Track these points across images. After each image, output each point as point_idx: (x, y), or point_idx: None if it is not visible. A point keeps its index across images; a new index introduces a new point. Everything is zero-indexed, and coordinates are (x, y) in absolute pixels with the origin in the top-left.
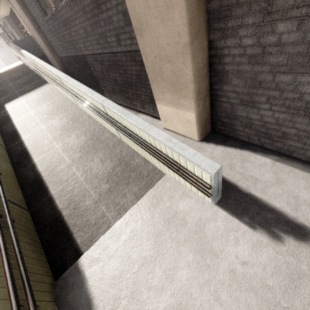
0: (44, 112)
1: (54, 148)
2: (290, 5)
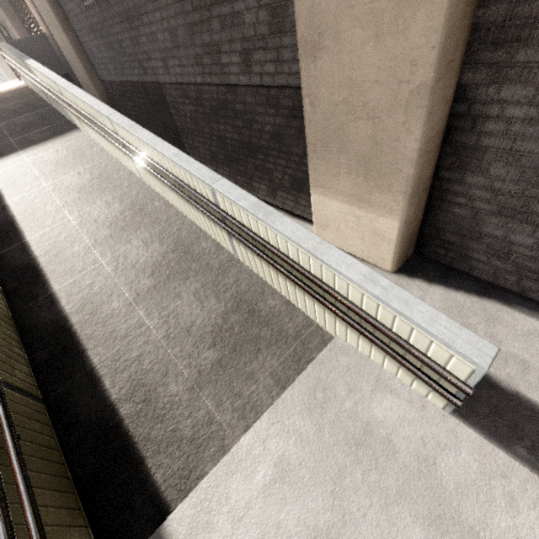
0: (72, 186)
1: (96, 264)
2: None
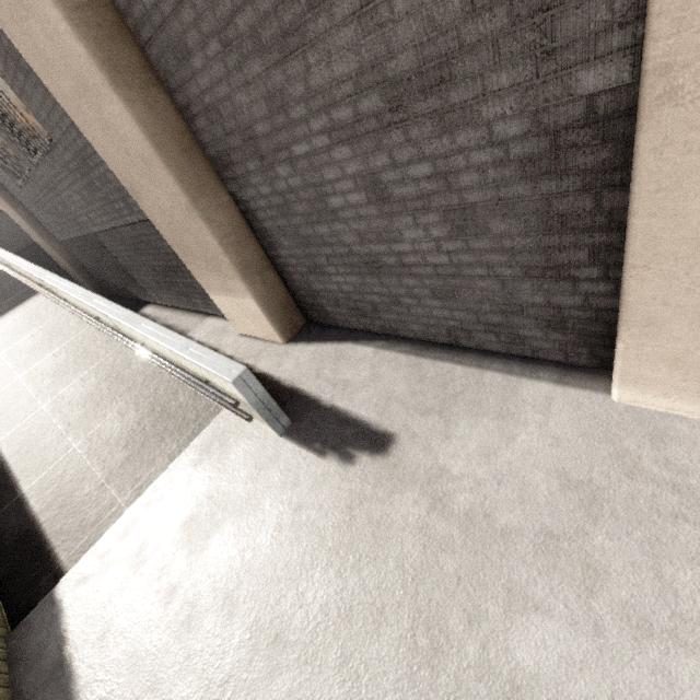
0: (24, 349)
1: (37, 410)
2: (273, 149)
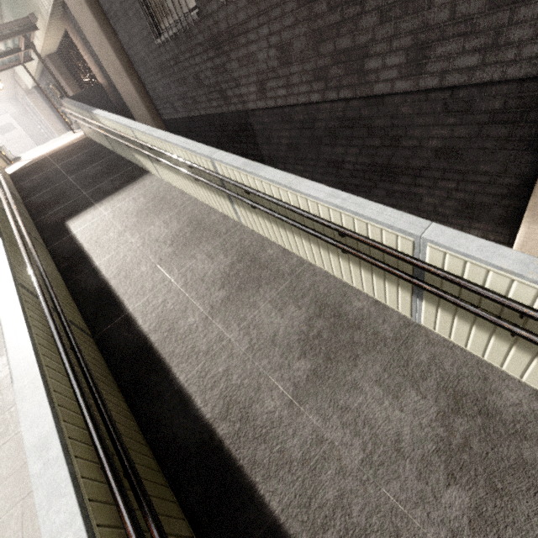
0: (162, 238)
1: (222, 341)
2: None
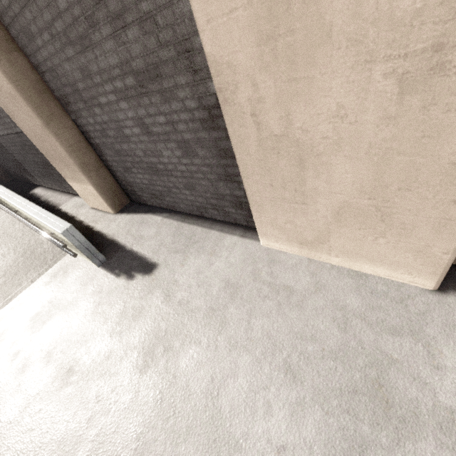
0: None
1: None
2: (90, 98)
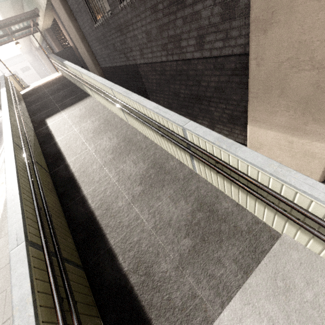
0: (89, 129)
1: (106, 177)
2: None
